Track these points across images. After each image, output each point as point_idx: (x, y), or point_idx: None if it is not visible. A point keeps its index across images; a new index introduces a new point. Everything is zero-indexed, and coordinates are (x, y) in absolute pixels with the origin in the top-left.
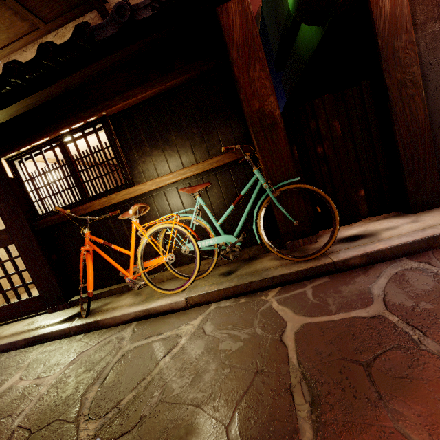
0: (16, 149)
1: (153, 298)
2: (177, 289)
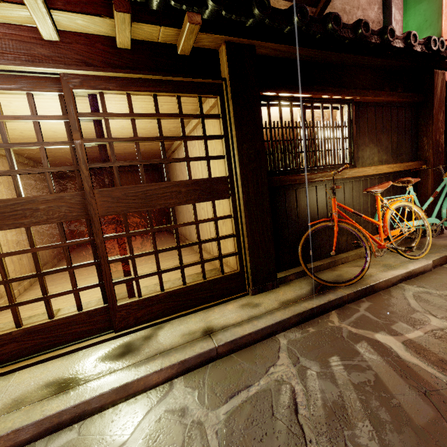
0: (279, 91)
1: (396, 265)
2: (420, 255)
